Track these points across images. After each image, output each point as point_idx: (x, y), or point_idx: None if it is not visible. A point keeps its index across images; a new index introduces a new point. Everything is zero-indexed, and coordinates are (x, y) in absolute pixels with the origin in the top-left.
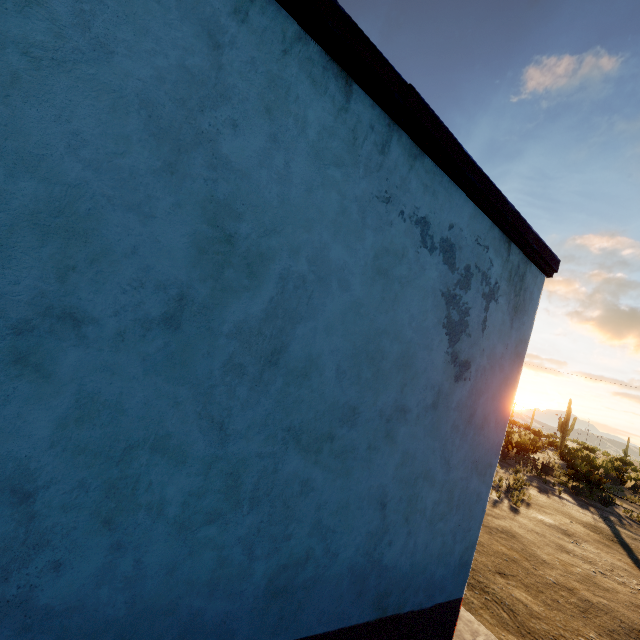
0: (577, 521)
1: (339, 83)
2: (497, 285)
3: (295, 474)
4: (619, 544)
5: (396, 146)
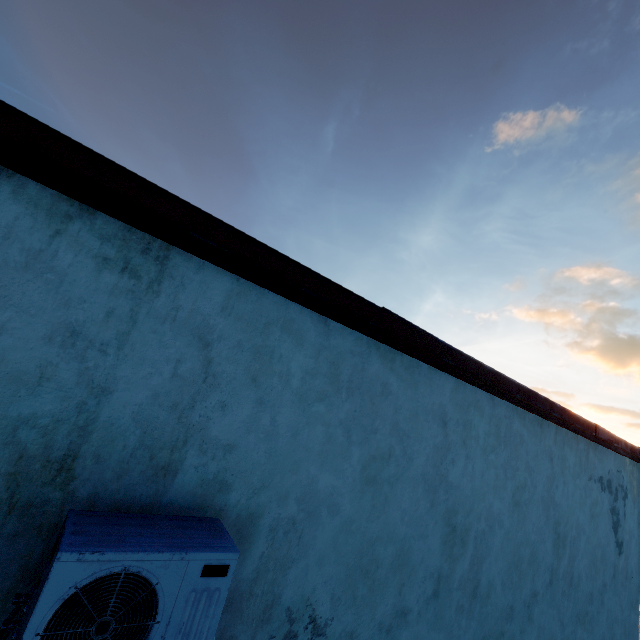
0: None
1: (575, 440)
2: (626, 488)
3: (579, 638)
4: None
5: (590, 450)
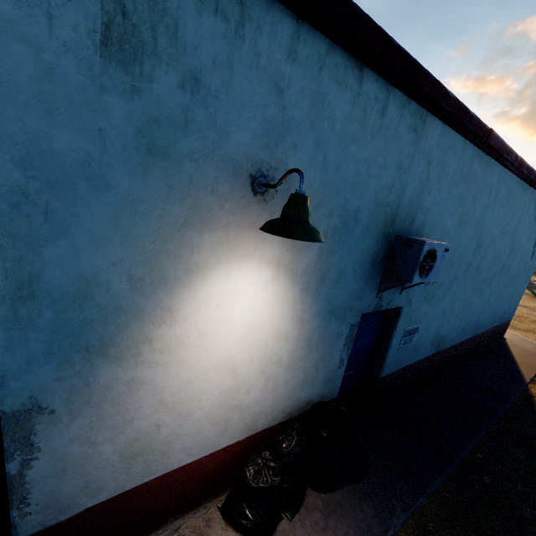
0: None
1: None
2: None
3: (502, 293)
4: None
5: None
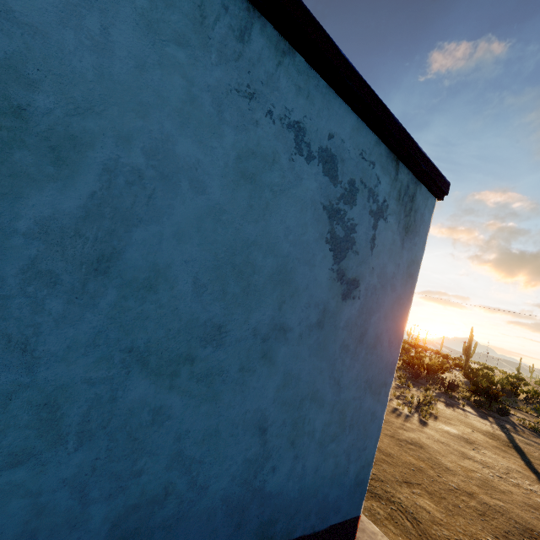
0: (478, 430)
1: None
2: (386, 203)
3: (143, 401)
4: (514, 449)
5: (259, 36)
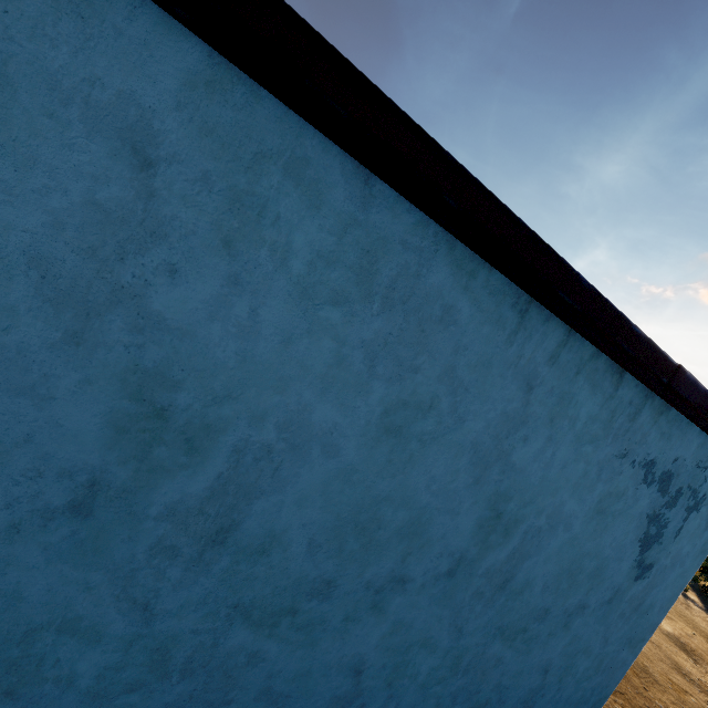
0: (701, 634)
1: (613, 378)
2: (704, 497)
3: (494, 654)
4: None
5: (647, 410)
